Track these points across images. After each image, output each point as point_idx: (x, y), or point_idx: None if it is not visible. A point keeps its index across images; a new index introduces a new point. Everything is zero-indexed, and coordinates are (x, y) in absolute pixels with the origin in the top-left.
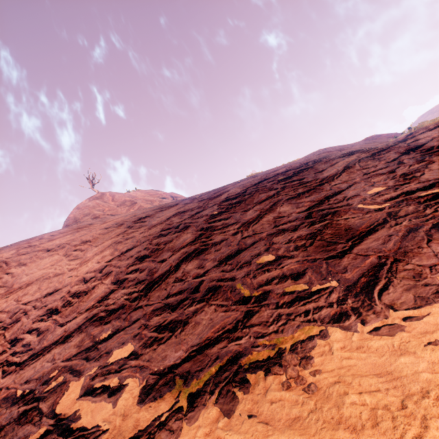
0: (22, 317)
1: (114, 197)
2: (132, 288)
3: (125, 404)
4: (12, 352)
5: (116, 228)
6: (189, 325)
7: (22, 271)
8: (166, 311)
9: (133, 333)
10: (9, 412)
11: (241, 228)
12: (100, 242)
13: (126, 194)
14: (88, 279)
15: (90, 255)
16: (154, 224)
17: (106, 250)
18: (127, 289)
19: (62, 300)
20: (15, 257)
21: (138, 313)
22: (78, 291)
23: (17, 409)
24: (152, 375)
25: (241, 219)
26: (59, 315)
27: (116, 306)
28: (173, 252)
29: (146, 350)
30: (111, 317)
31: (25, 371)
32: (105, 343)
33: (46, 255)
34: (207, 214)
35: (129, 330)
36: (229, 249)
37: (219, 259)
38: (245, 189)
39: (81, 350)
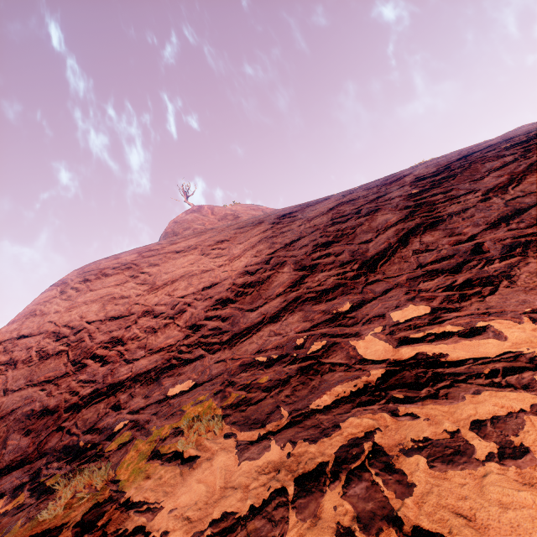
0: (187, 308)
1: (213, 210)
2: (337, 270)
3: (528, 335)
4: (199, 335)
5: (256, 226)
6: (520, 276)
7: (158, 271)
8: (439, 275)
9: (400, 298)
10: (272, 371)
11: (491, 194)
12: (243, 240)
13: (225, 207)
14: (254, 271)
15: (237, 252)
16: (313, 216)
17: (258, 245)
18: (328, 271)
19: (230, 291)
20: (141, 259)
21: (382, 285)
22: (247, 282)
23: (284, 368)
24: (532, 314)
25: (478, 187)
26: (238, 304)
27: (329, 286)
28: (377, 232)
29: (462, 304)
30: (331, 295)
31: (241, 346)
32: (357, 312)
33: (177, 256)
34: (400, 195)
35: (389, 298)
36: (494, 212)
37: (486, 222)
38: (444, 166)
39: (320, 322)
